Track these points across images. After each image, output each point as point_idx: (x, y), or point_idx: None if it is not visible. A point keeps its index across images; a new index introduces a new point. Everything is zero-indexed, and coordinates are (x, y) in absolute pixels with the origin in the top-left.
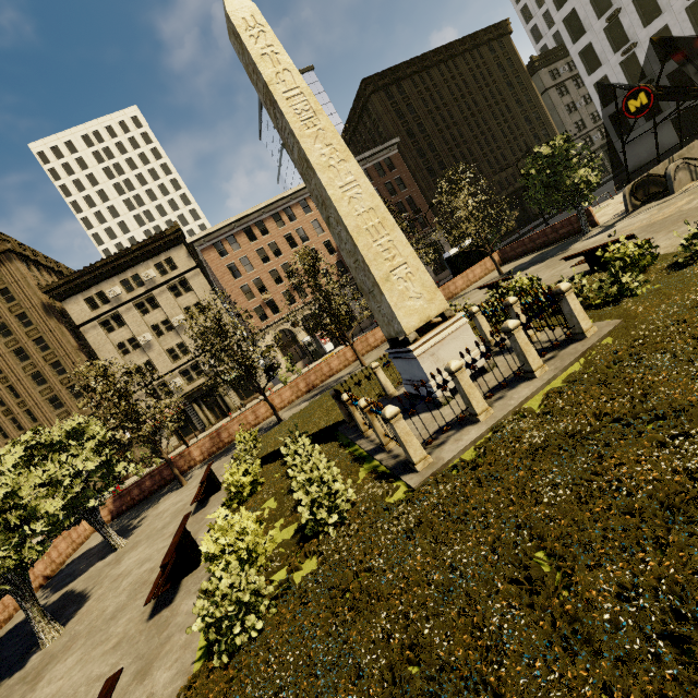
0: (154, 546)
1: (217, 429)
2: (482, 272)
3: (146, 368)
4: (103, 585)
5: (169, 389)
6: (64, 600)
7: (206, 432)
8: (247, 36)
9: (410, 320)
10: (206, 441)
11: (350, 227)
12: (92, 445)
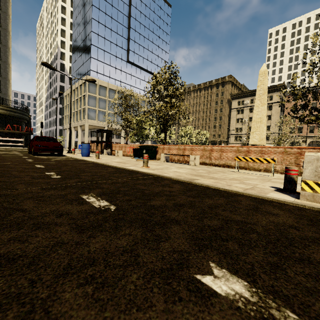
0: None
1: None
2: None
3: (239, 129)
4: None
5: (241, 139)
6: None
7: None
8: (259, 76)
9: (251, 142)
10: None
11: (253, 119)
12: (205, 136)
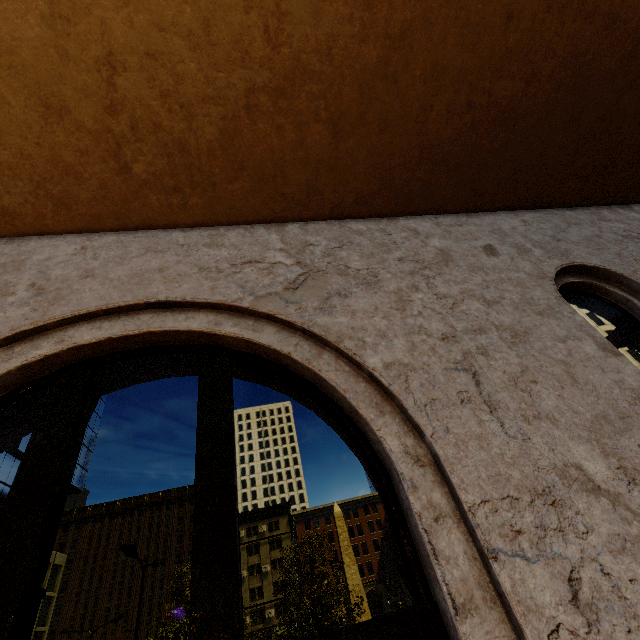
0: None
1: None
2: None
3: None
4: None
5: None
6: None
7: None
8: (337, 519)
9: None
10: None
11: (350, 589)
12: None
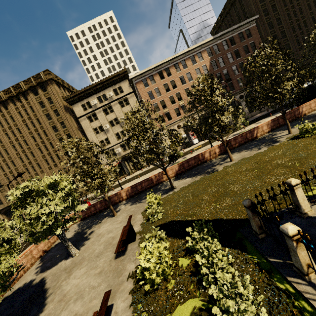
0: (88, 278)
1: (135, 176)
2: None
3: (105, 141)
4: (54, 297)
5: (115, 153)
6: (38, 290)
7: (130, 176)
8: None
9: None
10: (129, 189)
11: None
12: (60, 196)
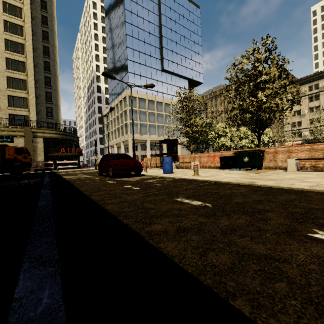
0: None
1: None
2: None
3: (297, 123)
4: None
5: (301, 135)
6: None
7: None
8: None
9: None
10: None
11: None
12: (268, 136)
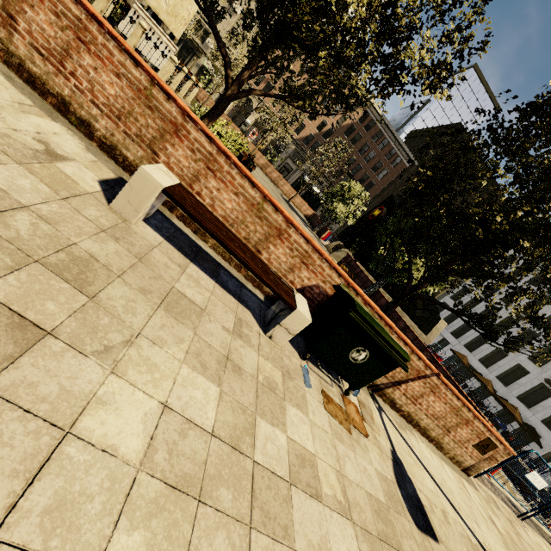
0: None
1: None
2: (298, 204)
3: None
4: None
5: None
6: None
7: None
8: None
9: (153, 1)
10: None
11: None
12: None
